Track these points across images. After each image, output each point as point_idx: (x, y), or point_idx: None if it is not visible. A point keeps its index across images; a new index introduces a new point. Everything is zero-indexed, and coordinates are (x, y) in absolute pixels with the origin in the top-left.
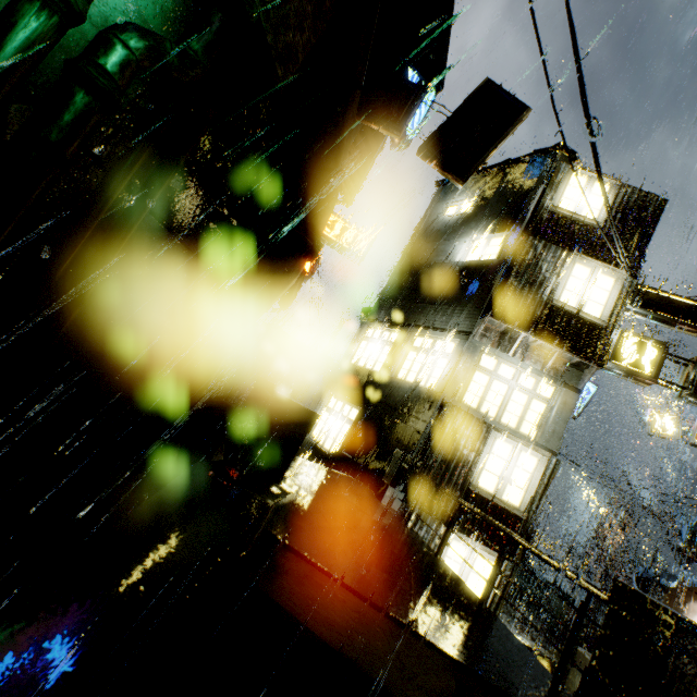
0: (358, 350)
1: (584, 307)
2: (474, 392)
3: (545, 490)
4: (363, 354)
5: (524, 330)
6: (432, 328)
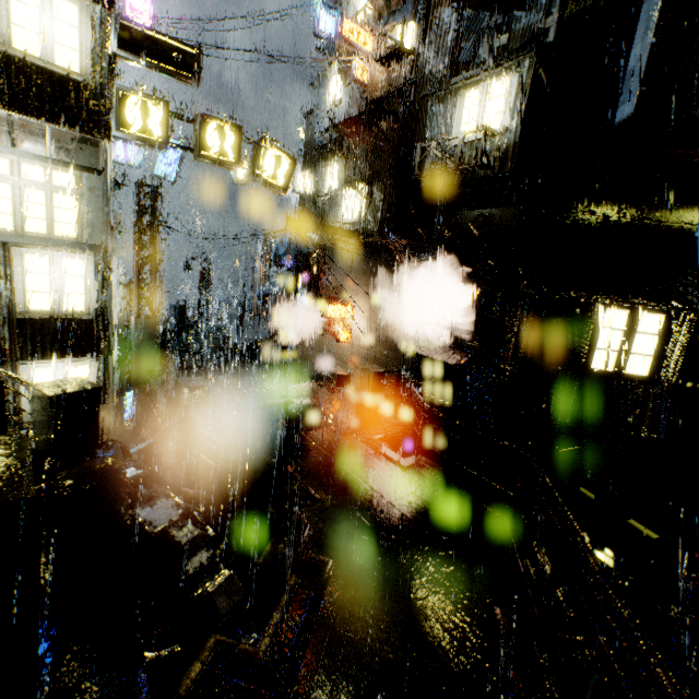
0: None
1: (54, 56)
2: None
3: (104, 287)
4: None
5: None
6: None
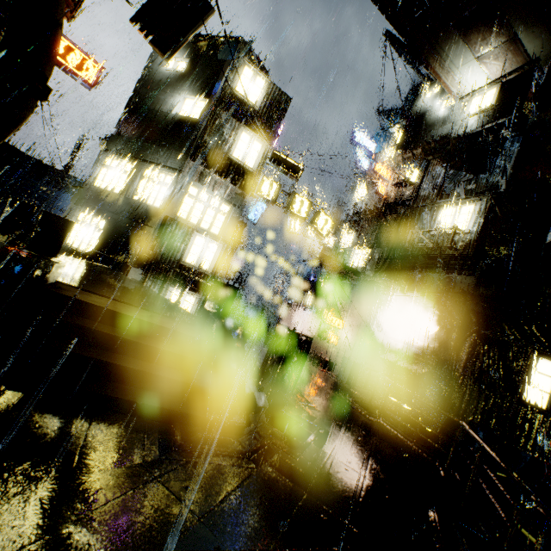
0: (100, 175)
1: (245, 161)
2: (184, 209)
3: (221, 261)
4: (104, 179)
5: (213, 172)
6: (157, 164)
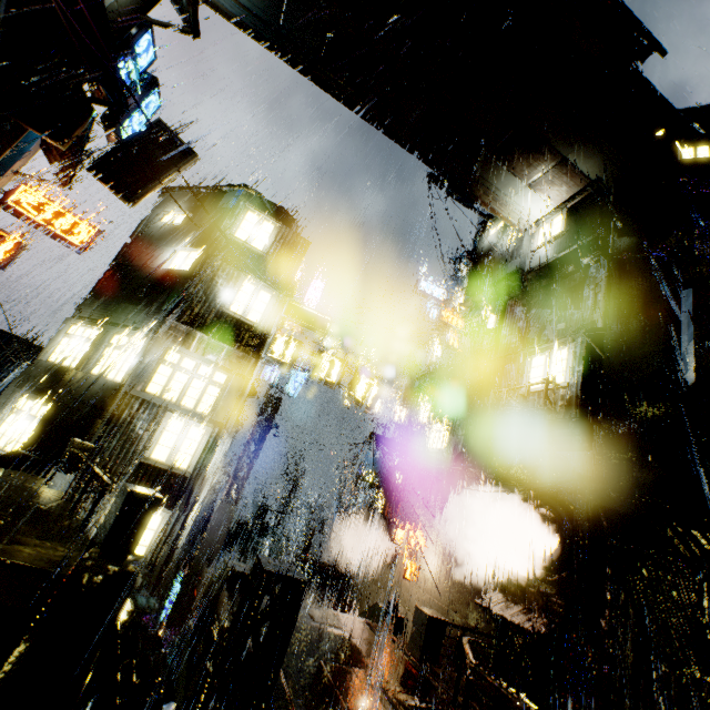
0: (59, 347)
1: (248, 315)
2: (158, 382)
3: (208, 453)
4: (63, 351)
5: (200, 331)
6: (130, 327)
